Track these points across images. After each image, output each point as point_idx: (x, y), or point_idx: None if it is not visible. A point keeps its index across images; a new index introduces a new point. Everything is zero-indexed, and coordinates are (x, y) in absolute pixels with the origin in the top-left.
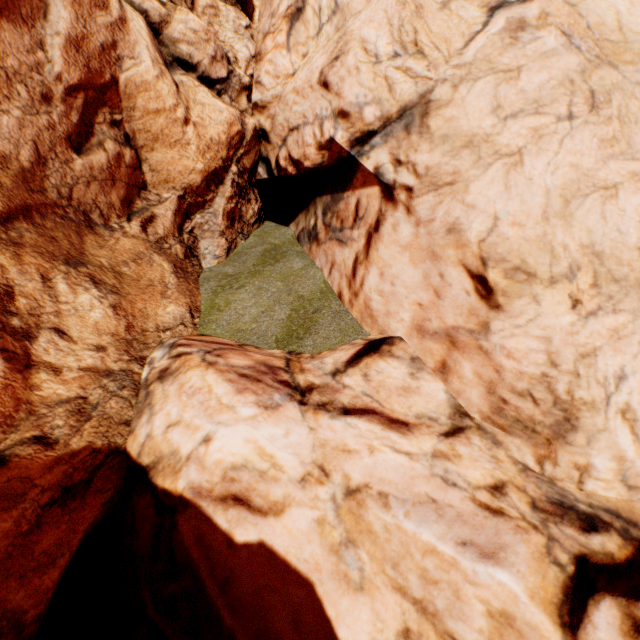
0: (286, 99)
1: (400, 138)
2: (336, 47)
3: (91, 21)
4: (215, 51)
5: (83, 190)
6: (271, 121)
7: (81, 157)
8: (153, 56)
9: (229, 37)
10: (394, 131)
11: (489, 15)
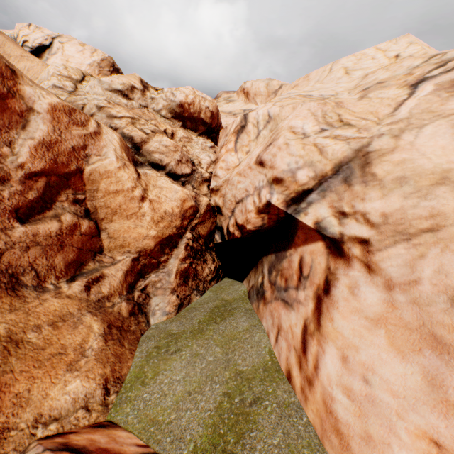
0: (232, 181)
1: (340, 190)
2: (270, 139)
3: (67, 132)
4: (181, 157)
5: (18, 253)
6: (223, 199)
7: (25, 225)
8: (119, 155)
9: (196, 152)
10: (331, 185)
11: (412, 88)
